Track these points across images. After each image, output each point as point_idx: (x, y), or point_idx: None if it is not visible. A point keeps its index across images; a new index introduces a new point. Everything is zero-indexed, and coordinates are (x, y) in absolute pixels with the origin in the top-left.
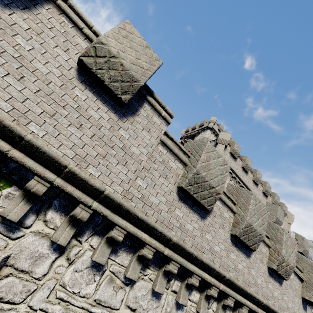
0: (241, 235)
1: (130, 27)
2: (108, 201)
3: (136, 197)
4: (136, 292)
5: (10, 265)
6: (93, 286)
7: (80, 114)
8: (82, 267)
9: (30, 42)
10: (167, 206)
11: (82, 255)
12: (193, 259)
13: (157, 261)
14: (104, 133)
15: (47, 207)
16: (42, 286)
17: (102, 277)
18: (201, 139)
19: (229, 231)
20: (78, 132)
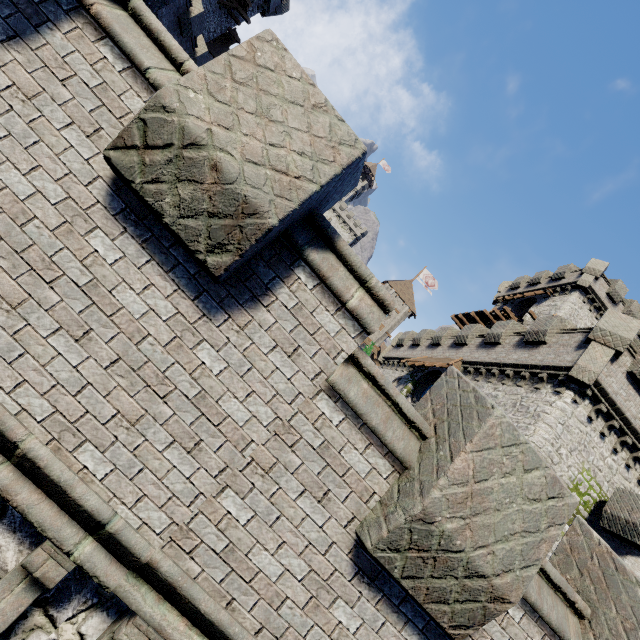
0: None
1: (270, 49)
2: (119, 549)
3: (207, 548)
4: None
5: None
6: None
7: (92, 301)
8: None
9: (5, 120)
10: (309, 588)
11: None
12: None
13: None
14: (149, 356)
15: None
16: None
17: None
18: (542, 319)
19: None
20: (74, 350)
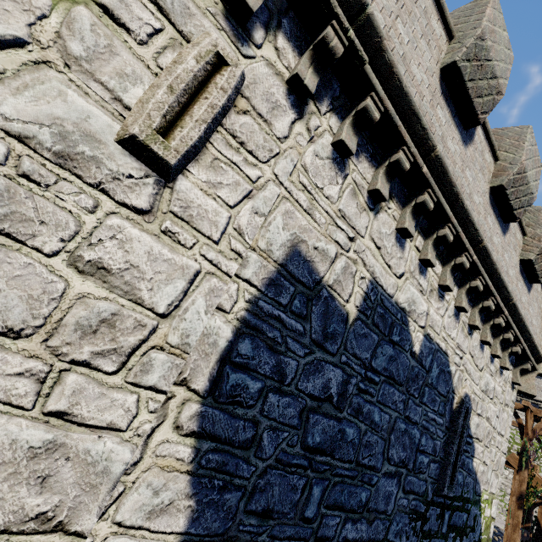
0: (509, 187)
1: None
2: (367, 34)
3: (397, 52)
4: (380, 225)
5: (245, 97)
6: (336, 190)
7: None
8: (322, 154)
9: None
10: (430, 94)
11: (321, 136)
12: (452, 199)
13: (400, 197)
14: None
15: (276, 26)
16: (284, 154)
17: (345, 182)
18: None
19: (488, 183)
20: None
